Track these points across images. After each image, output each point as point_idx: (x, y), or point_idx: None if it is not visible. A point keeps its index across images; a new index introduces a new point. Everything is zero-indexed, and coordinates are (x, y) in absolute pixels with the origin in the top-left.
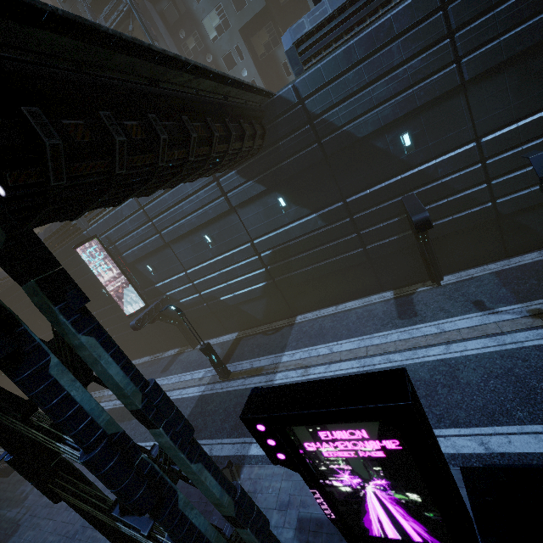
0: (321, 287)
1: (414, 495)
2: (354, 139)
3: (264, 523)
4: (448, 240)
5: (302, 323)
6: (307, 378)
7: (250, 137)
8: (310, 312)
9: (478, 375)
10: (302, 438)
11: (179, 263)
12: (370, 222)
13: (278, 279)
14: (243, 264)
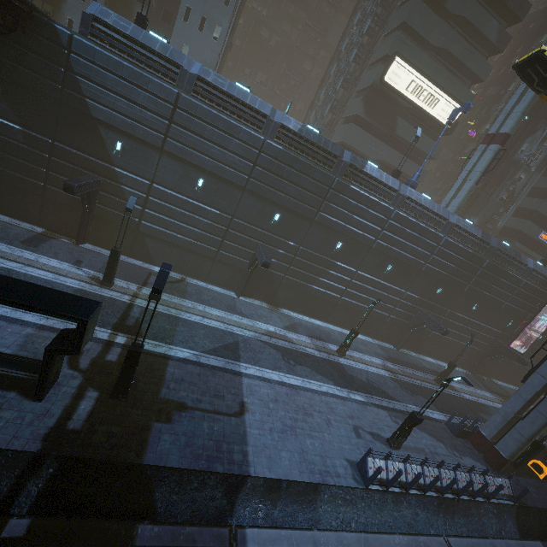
0: None
1: None
2: (88, 112)
3: None
4: (105, 223)
5: None
6: None
7: None
8: None
9: None
10: None
11: None
12: (62, 171)
13: None
14: None
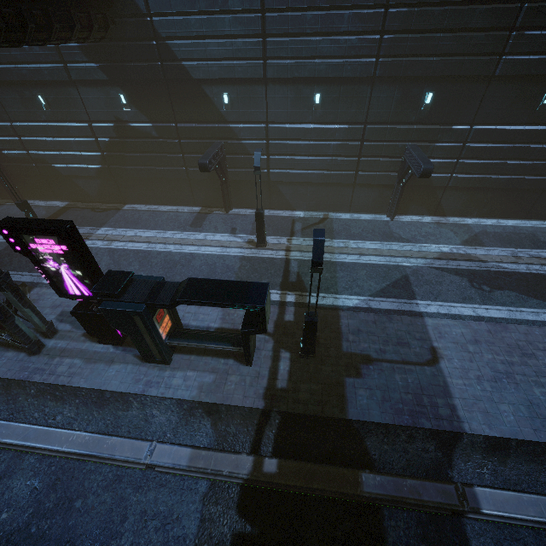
0: (151, 187)
1: (79, 272)
2: (189, 77)
3: (22, 294)
4: (241, 185)
5: (127, 211)
6: (108, 247)
7: (87, 28)
8: (139, 205)
9: (200, 263)
10: (29, 241)
11: (3, 110)
12: (192, 150)
13: (113, 167)
14: (80, 141)
